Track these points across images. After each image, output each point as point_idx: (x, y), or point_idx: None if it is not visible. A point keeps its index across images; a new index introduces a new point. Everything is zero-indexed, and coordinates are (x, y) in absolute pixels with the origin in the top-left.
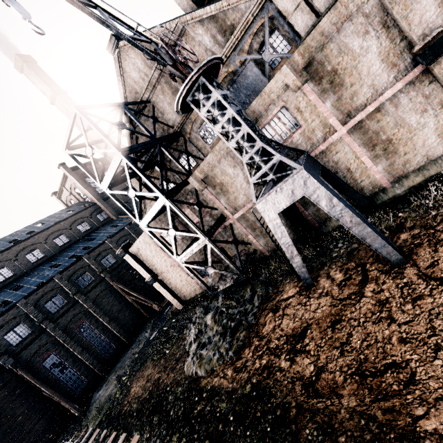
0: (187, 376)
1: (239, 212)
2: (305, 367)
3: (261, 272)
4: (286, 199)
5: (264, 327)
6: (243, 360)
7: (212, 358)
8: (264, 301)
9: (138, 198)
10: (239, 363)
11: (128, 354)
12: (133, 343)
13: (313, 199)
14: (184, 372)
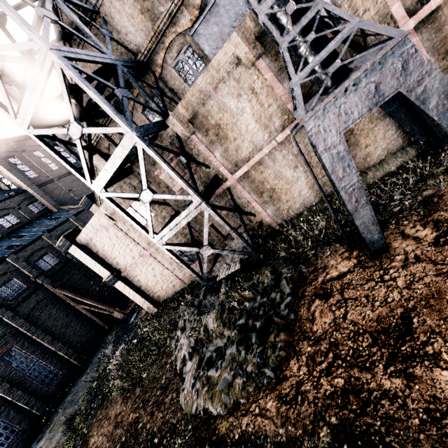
0: (189, 417)
1: (242, 169)
2: (447, 386)
3: (276, 249)
4: (362, 103)
5: (313, 323)
6: (291, 381)
7: (231, 383)
8: (298, 285)
9: (87, 150)
10: (284, 386)
11: (82, 382)
12: (88, 365)
13: (415, 97)
14: (181, 409)
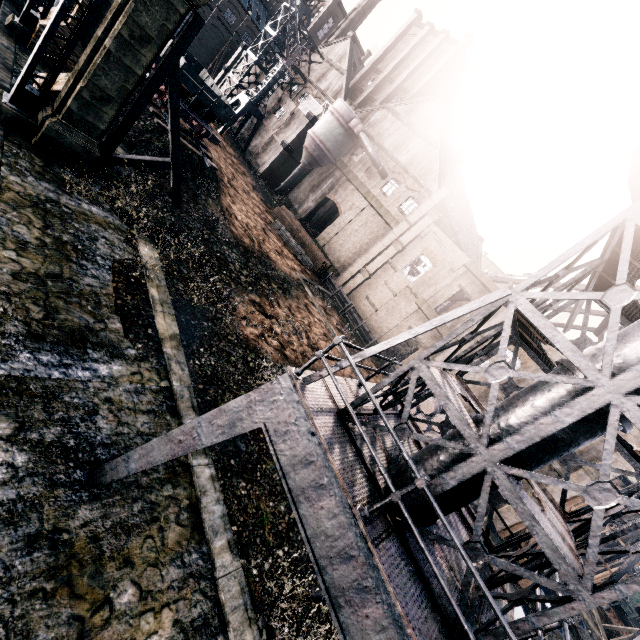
0: None
1: None
2: None
3: None
4: (242, 99)
5: None
6: None
7: None
8: None
9: (265, 51)
10: None
11: None
12: None
13: (240, 106)
14: None
